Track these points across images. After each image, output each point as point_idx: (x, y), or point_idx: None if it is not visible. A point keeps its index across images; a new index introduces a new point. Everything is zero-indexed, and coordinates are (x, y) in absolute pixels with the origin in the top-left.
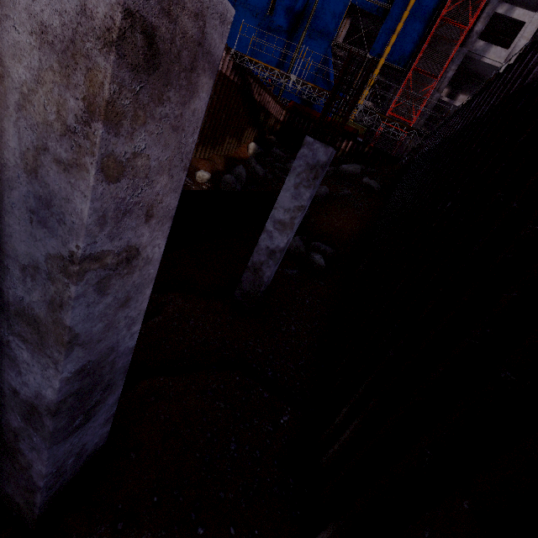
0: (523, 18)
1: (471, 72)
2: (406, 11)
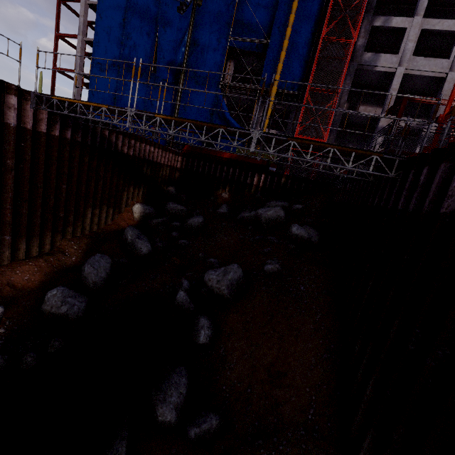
0: (402, 24)
1: (364, 84)
2: (285, 40)
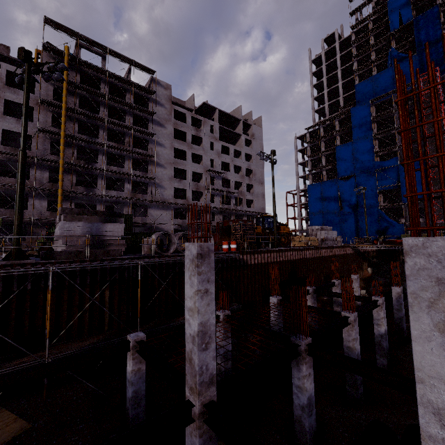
0: None
1: None
2: None
